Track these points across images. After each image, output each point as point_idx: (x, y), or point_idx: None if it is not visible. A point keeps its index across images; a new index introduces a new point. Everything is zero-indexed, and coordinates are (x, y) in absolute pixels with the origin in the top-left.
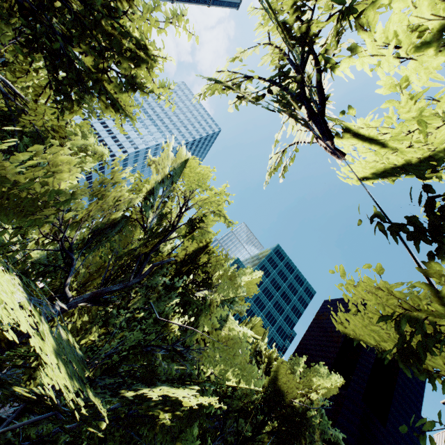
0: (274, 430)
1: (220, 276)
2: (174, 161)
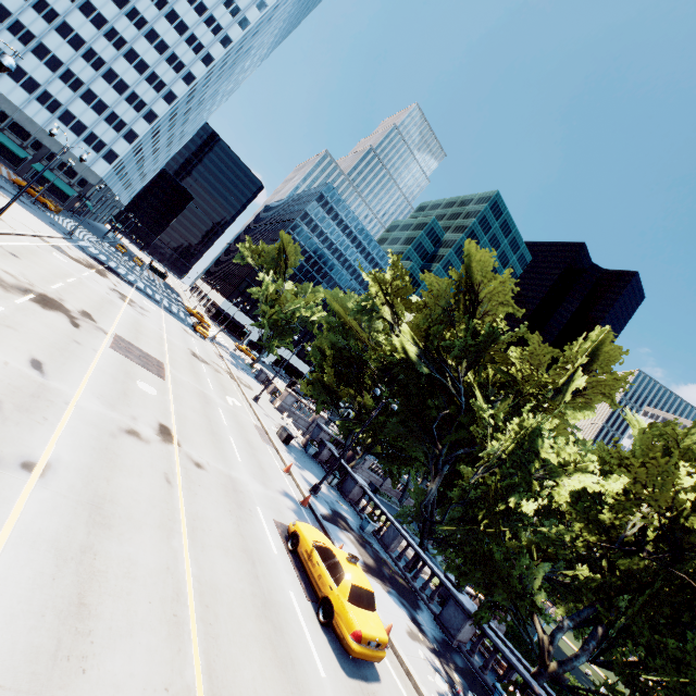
0: None
1: None
2: None
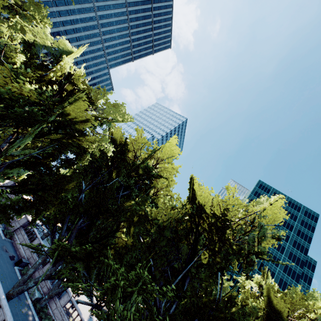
0: (207, 243)
1: (104, 103)
2: (55, 42)
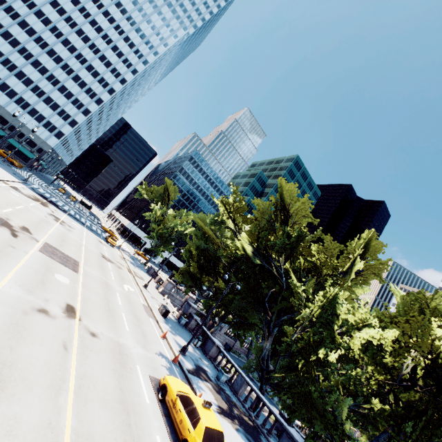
0: None
1: None
2: None
